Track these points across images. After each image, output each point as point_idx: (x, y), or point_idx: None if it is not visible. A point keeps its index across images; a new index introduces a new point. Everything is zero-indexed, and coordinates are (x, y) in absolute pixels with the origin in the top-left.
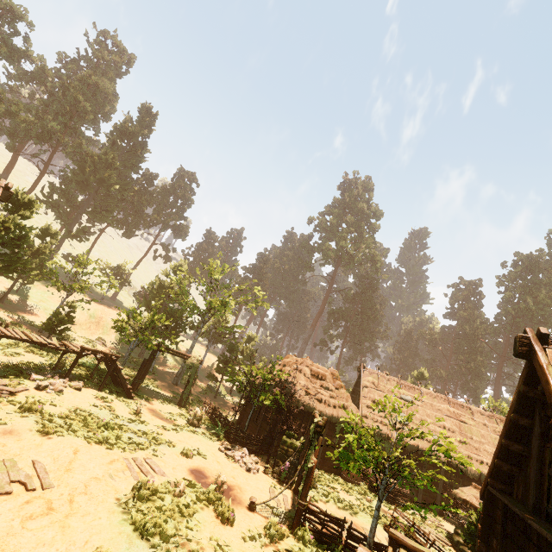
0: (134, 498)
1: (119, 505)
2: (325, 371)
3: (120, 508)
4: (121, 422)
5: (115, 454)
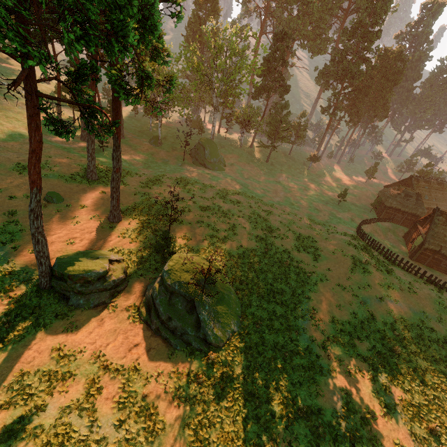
0: None
1: None
2: None
3: None
4: None
5: None
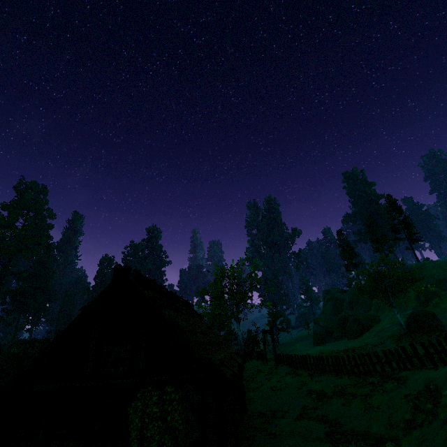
0: None
1: None
2: (44, 340)
3: None
4: None
5: None
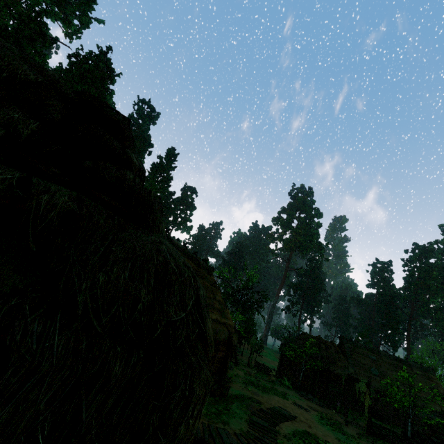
0: (319, 420)
1: (319, 423)
2: (330, 344)
3: (321, 424)
4: (260, 383)
5: (286, 401)
